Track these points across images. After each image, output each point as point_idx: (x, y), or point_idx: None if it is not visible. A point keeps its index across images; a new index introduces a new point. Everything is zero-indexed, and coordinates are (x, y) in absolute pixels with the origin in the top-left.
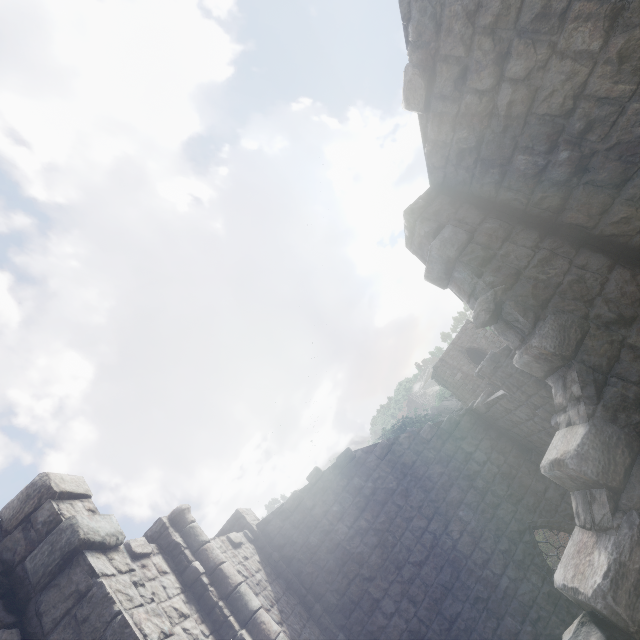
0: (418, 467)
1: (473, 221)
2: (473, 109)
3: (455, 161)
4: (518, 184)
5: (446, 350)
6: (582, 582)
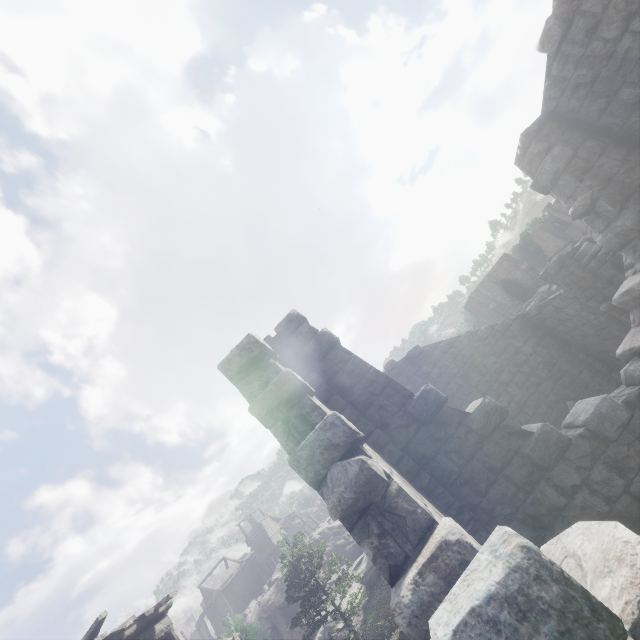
0: (475, 358)
1: (576, 141)
2: (597, 53)
3: (570, 93)
4: (619, 111)
5: (481, 282)
6: (636, 343)
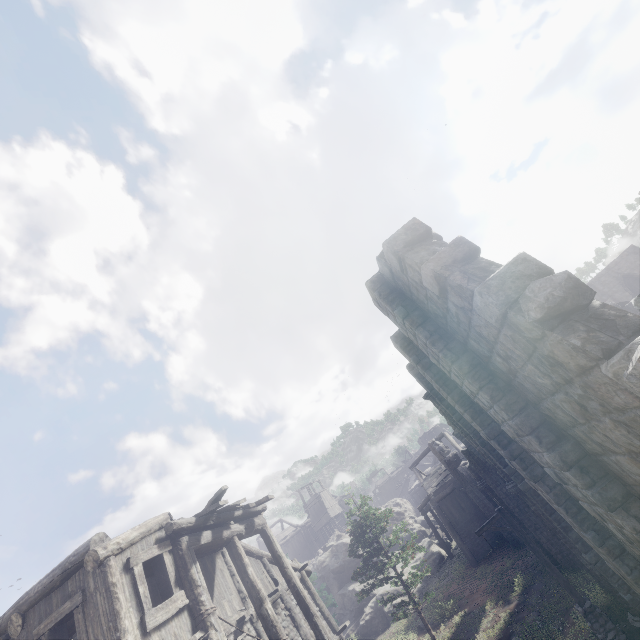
0: None
1: None
2: None
3: None
4: None
5: (597, 275)
6: None
